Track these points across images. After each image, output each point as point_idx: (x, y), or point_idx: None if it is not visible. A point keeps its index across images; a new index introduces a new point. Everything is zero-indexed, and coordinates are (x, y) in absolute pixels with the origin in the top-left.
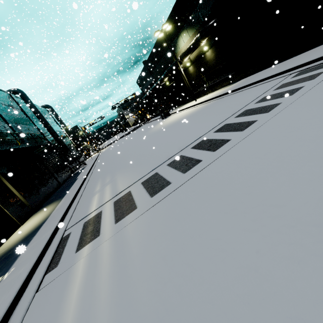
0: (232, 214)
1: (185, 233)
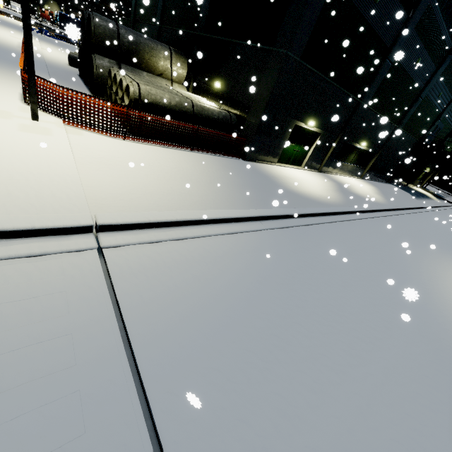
0: None
1: None
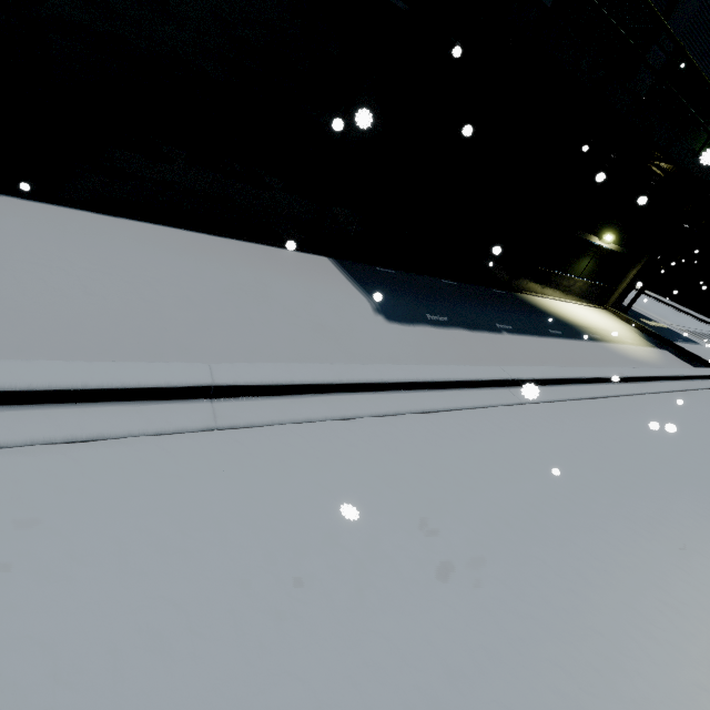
0: None
1: None
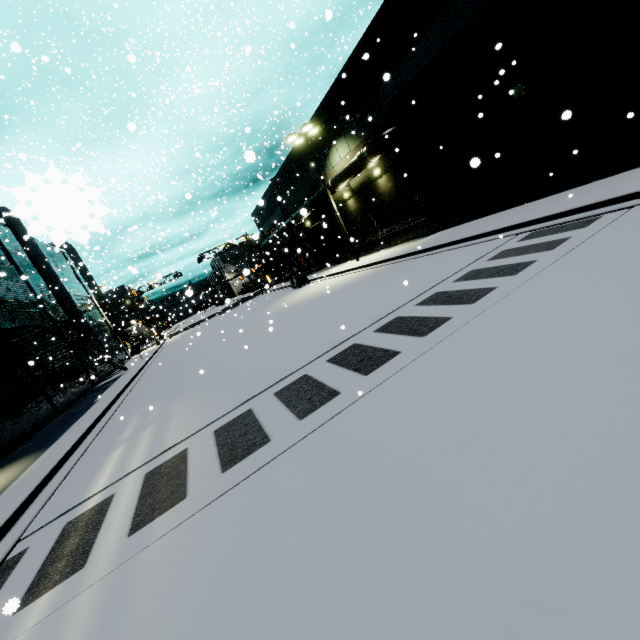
0: (368, 544)
1: (261, 587)
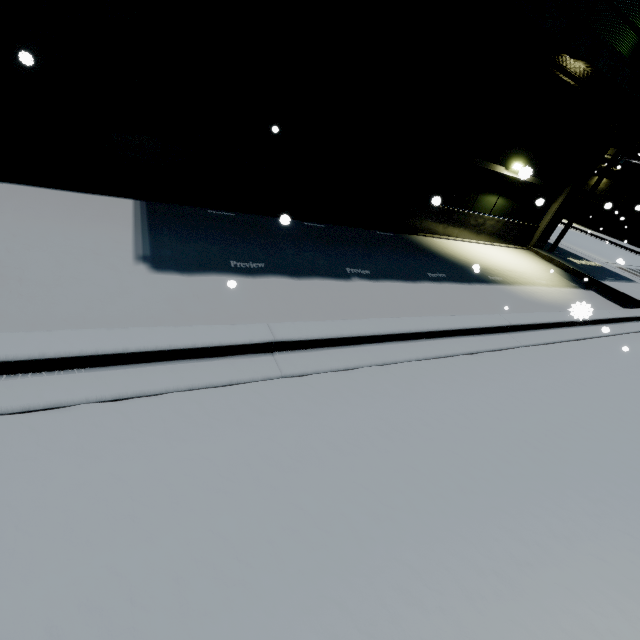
0: None
1: None
